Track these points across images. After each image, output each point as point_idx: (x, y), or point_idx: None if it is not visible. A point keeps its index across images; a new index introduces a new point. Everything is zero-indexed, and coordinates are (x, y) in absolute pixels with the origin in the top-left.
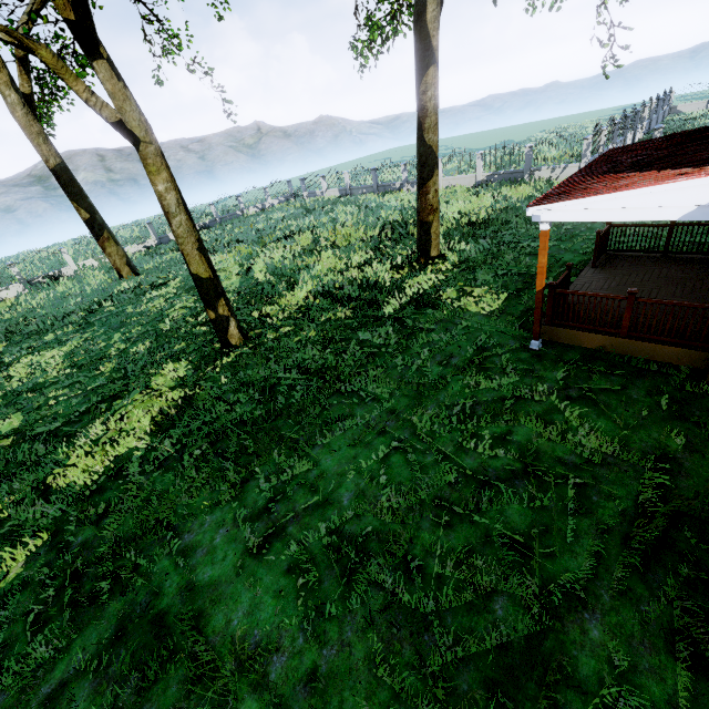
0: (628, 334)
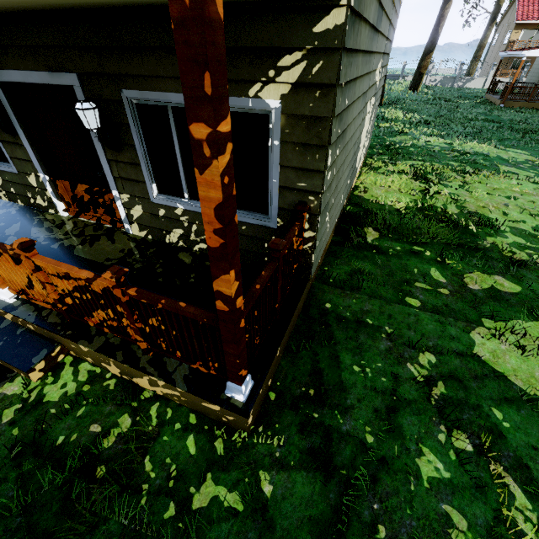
0: (530, 101)
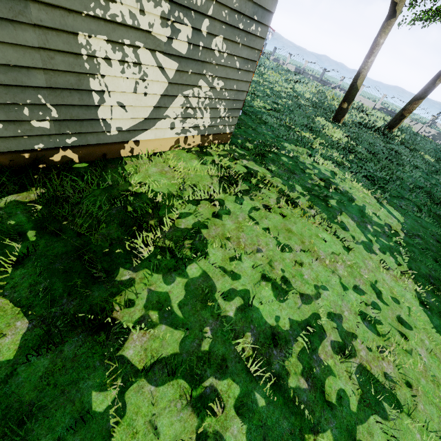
0: None
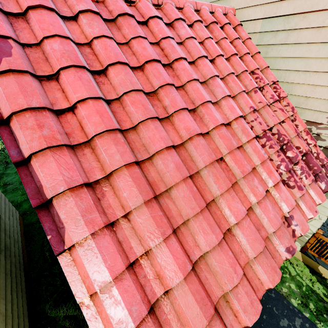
0: None
